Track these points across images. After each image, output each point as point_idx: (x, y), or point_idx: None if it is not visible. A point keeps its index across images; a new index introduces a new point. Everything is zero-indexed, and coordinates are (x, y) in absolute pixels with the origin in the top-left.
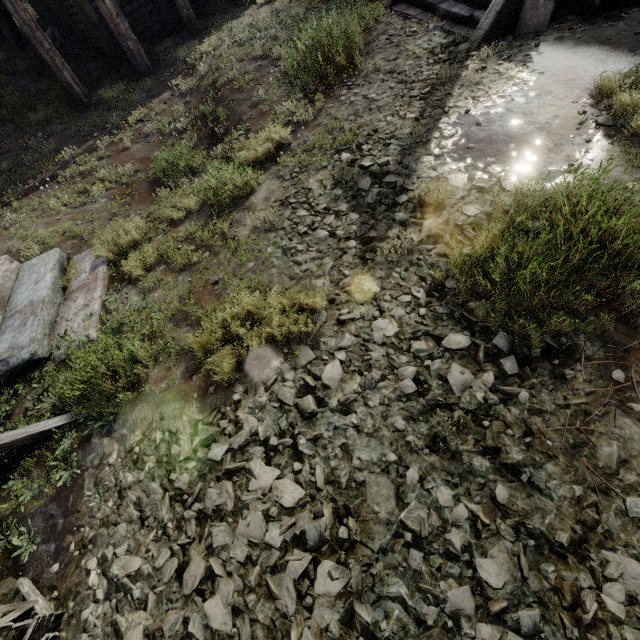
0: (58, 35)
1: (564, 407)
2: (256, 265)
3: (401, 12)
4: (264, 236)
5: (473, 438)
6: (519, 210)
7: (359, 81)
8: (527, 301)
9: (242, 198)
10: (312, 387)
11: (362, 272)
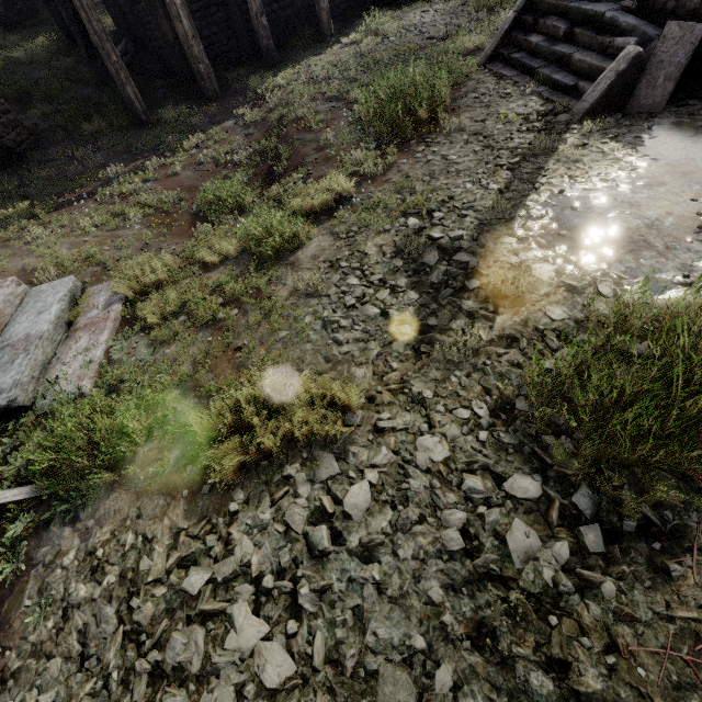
0: (131, 49)
1: (665, 618)
2: (289, 335)
3: (496, 71)
4: (304, 301)
5: (533, 638)
6: (620, 326)
7: (440, 139)
8: (625, 455)
9: (288, 251)
10: (329, 514)
11: (413, 368)
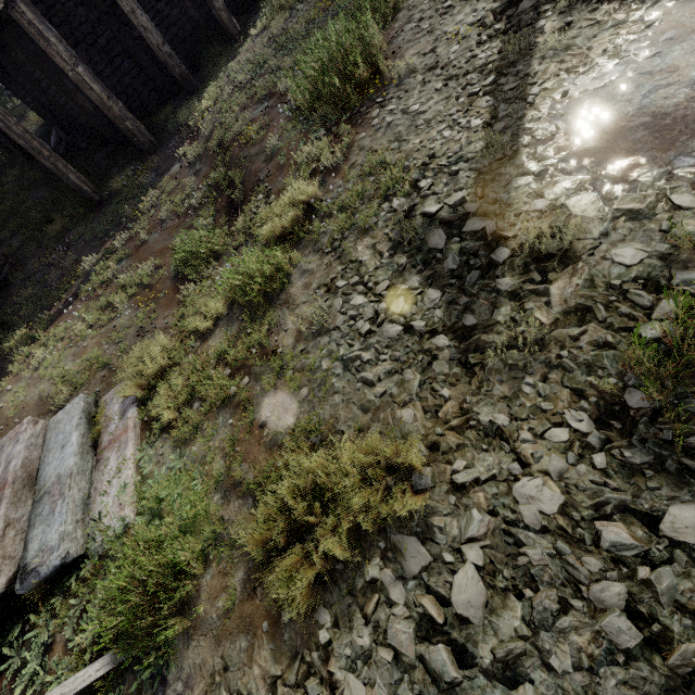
0: (63, 135)
1: None
2: (311, 391)
3: None
4: (314, 343)
5: None
6: None
7: (392, 93)
8: None
9: (276, 289)
10: (440, 624)
11: (470, 389)
